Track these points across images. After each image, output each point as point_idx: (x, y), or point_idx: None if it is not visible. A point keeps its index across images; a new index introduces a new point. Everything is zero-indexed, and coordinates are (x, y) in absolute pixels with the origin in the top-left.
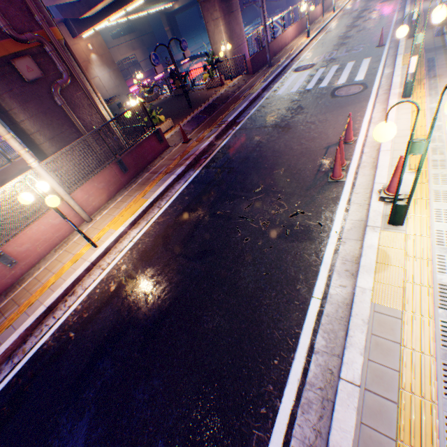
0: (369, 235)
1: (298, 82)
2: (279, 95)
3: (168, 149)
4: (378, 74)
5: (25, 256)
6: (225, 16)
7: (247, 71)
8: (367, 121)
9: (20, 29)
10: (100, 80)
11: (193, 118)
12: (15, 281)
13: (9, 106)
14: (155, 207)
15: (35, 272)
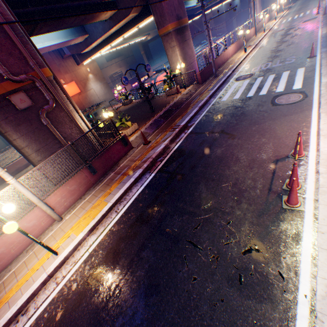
0: None
1: (240, 90)
2: (223, 101)
3: (132, 150)
4: (315, 82)
5: None
6: (180, 44)
7: (197, 81)
8: (314, 133)
9: (17, 72)
10: (94, 91)
11: (153, 121)
12: None
13: (4, 130)
14: (113, 211)
15: (5, 274)
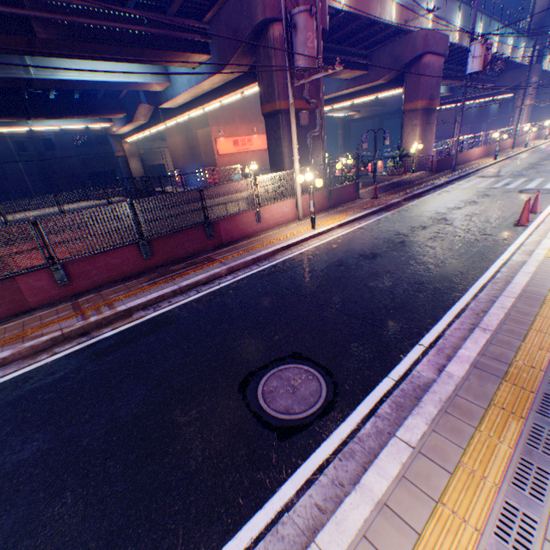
0: (545, 240)
1: (483, 183)
2: (463, 187)
3: (358, 200)
4: None
5: (264, 222)
6: (423, 125)
7: (430, 169)
8: None
9: (309, 98)
10: None
11: (378, 187)
12: (253, 234)
13: (284, 136)
14: (354, 223)
15: (266, 233)
